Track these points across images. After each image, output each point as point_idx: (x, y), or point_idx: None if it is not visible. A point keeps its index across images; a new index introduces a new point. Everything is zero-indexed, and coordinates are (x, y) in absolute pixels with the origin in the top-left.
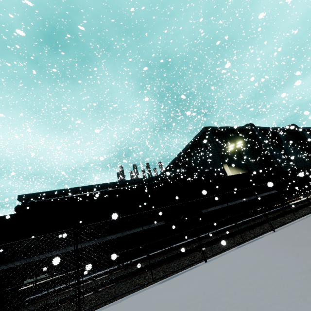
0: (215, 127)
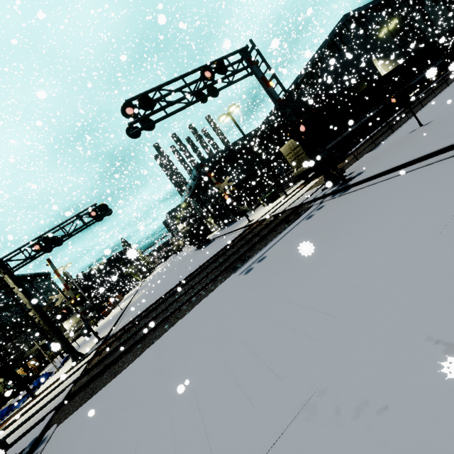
0: (354, 11)
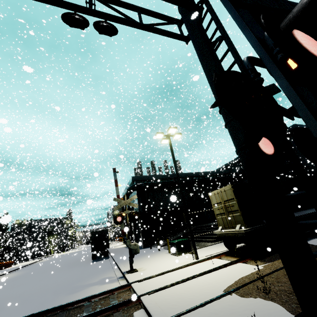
0: (303, 125)
